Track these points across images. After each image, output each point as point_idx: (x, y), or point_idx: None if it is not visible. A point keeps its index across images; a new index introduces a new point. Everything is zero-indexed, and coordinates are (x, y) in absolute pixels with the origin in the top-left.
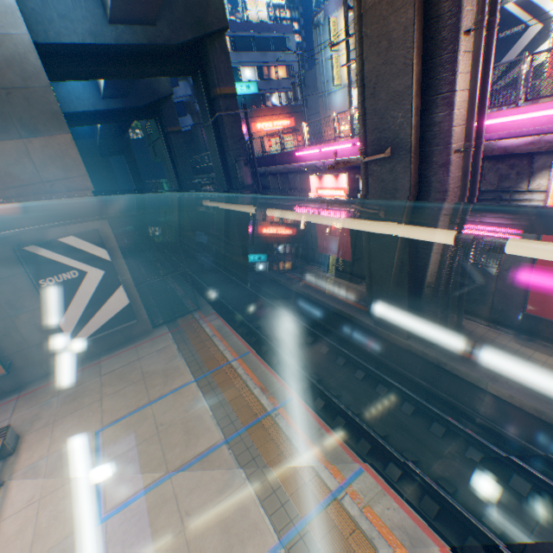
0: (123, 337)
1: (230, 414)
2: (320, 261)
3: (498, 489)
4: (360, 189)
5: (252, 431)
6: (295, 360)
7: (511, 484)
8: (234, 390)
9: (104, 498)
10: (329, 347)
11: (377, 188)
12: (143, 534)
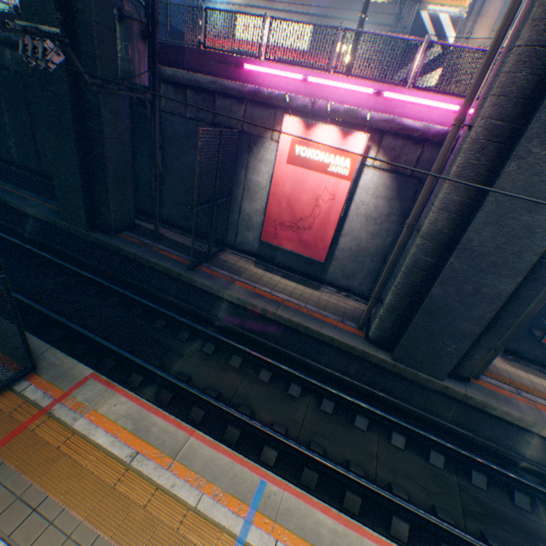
0: None
1: None
2: (246, 249)
3: None
4: (367, 164)
5: None
6: (299, 442)
7: None
8: None
9: None
10: (332, 400)
11: (519, 183)
12: None
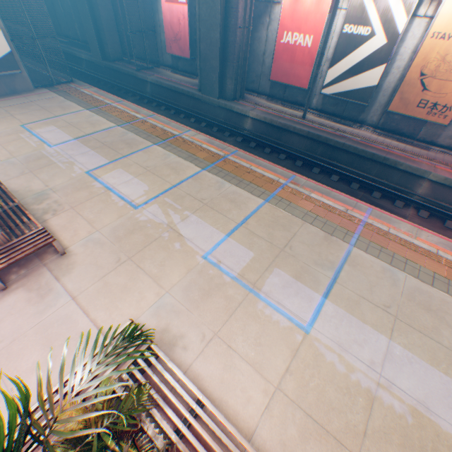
0: (8, 89)
1: (118, 120)
2: (168, 65)
3: (246, 147)
4: None
5: (134, 124)
6: None
7: (250, 145)
8: (118, 113)
9: (49, 142)
10: (176, 112)
11: None
12: (83, 147)
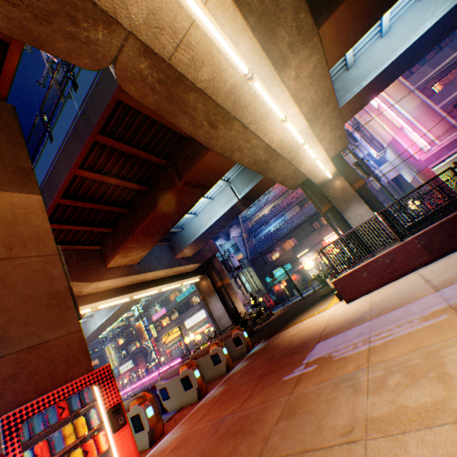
0: None
1: None
2: None
3: None
4: None
5: None
6: None
7: None
8: None
9: None
10: None
11: None
12: None
